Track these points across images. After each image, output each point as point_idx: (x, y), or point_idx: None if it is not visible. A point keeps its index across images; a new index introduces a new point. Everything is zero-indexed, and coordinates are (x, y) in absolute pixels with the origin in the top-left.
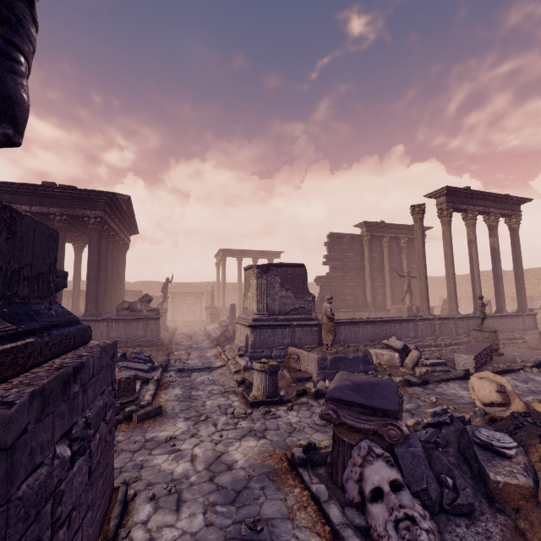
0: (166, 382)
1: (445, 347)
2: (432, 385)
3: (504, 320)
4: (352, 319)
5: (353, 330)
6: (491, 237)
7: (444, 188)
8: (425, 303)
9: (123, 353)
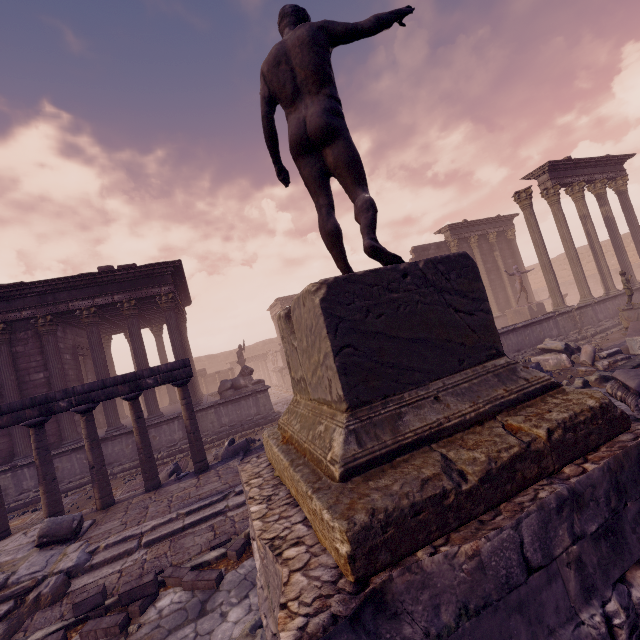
0: None
1: (592, 337)
2: None
3: (639, 294)
4: None
5: None
6: (602, 206)
7: (545, 164)
8: (558, 296)
9: None
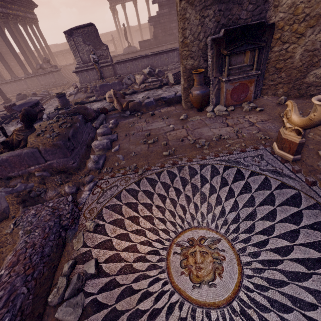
0: (45, 104)
1: None
2: (137, 94)
3: None
4: (138, 56)
5: (135, 64)
6: None
7: None
8: None
9: (33, 93)
